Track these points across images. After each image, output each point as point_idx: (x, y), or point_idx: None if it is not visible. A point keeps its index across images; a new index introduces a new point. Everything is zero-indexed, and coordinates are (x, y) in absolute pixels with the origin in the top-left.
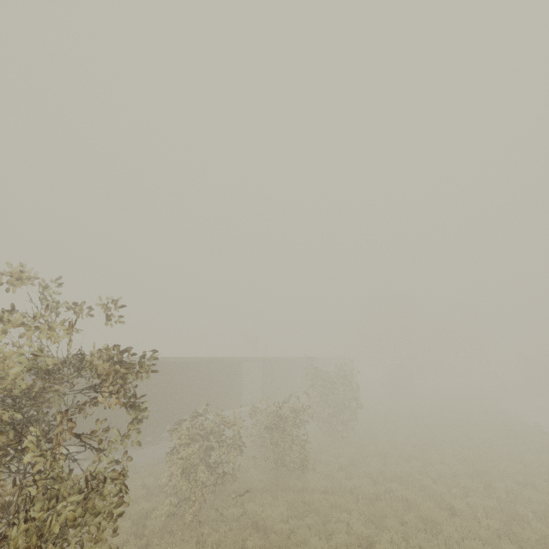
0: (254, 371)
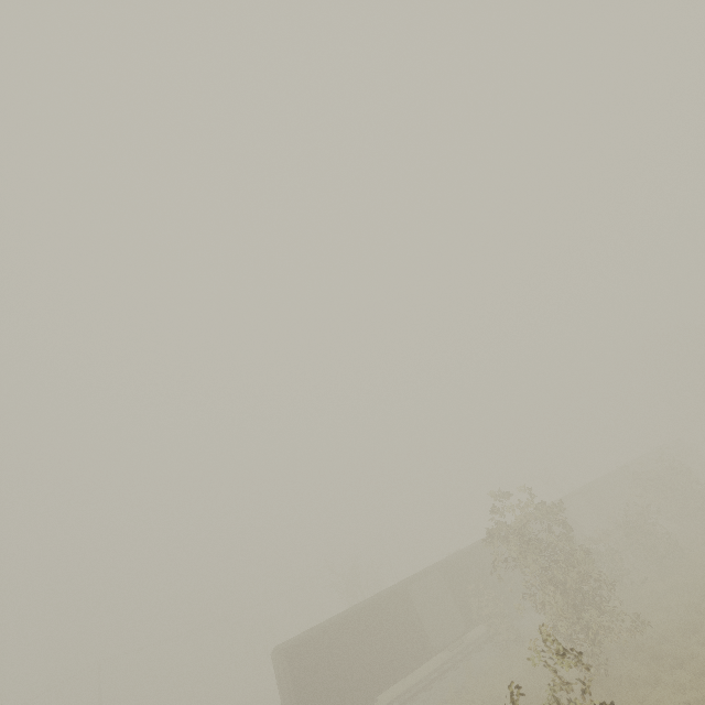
0: (576, 508)
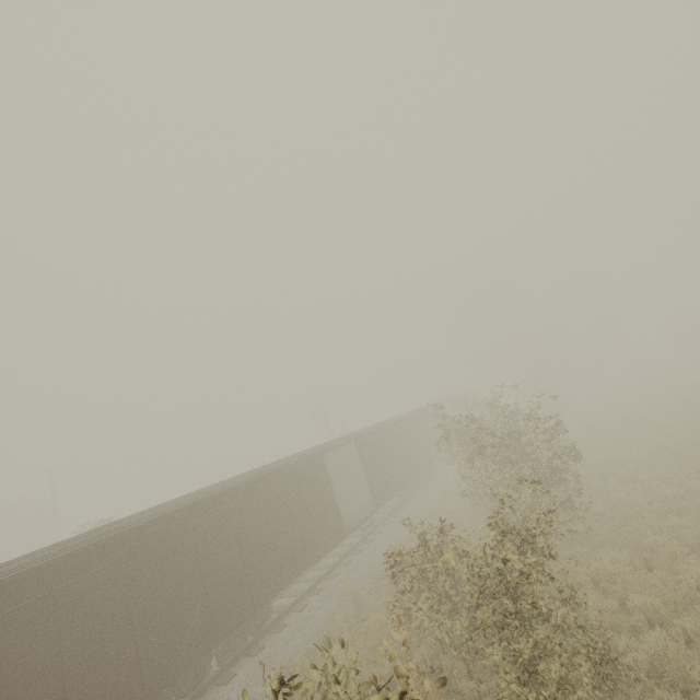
0: (341, 461)
